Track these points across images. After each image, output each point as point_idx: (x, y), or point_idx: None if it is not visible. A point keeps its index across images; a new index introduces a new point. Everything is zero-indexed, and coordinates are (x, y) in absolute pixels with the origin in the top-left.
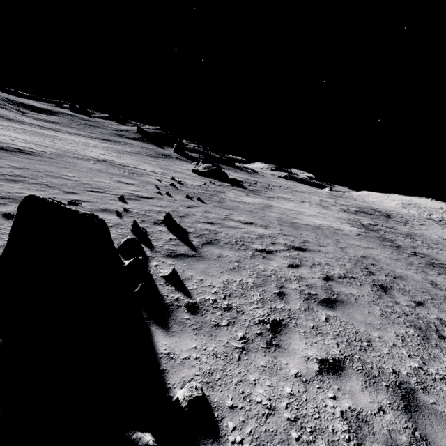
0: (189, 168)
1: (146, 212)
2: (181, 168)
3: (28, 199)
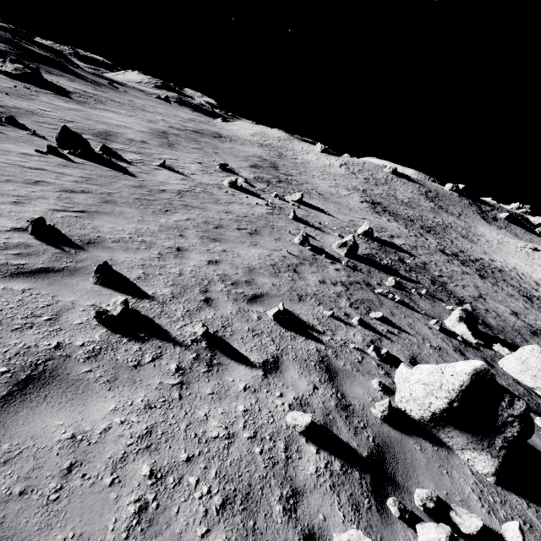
0: None
1: None
2: None
3: None
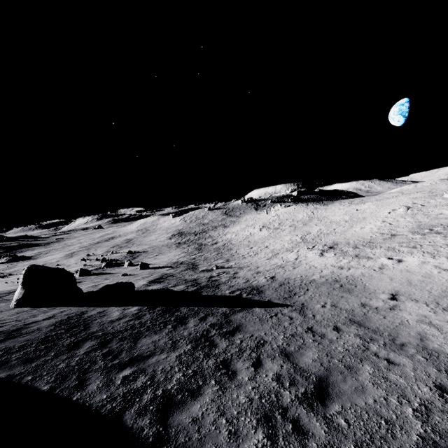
0: None
1: None
2: None
3: None
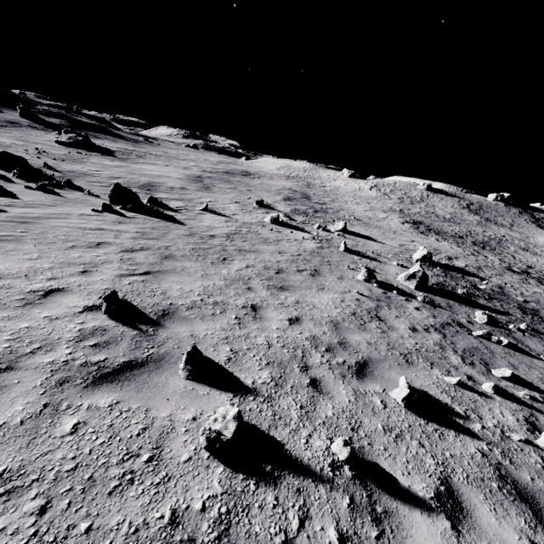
0: (50, 139)
1: (32, 164)
2: (41, 139)
3: (3, 152)
